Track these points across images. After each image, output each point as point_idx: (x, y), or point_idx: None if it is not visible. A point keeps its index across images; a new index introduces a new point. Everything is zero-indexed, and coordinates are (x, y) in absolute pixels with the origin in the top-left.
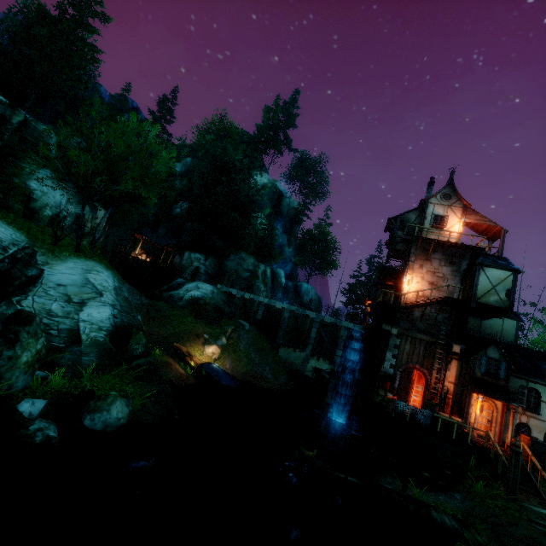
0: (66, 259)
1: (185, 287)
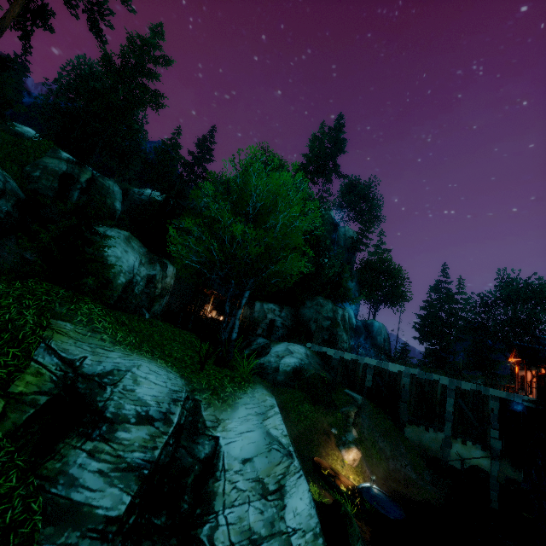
0: (234, 402)
1: (273, 351)
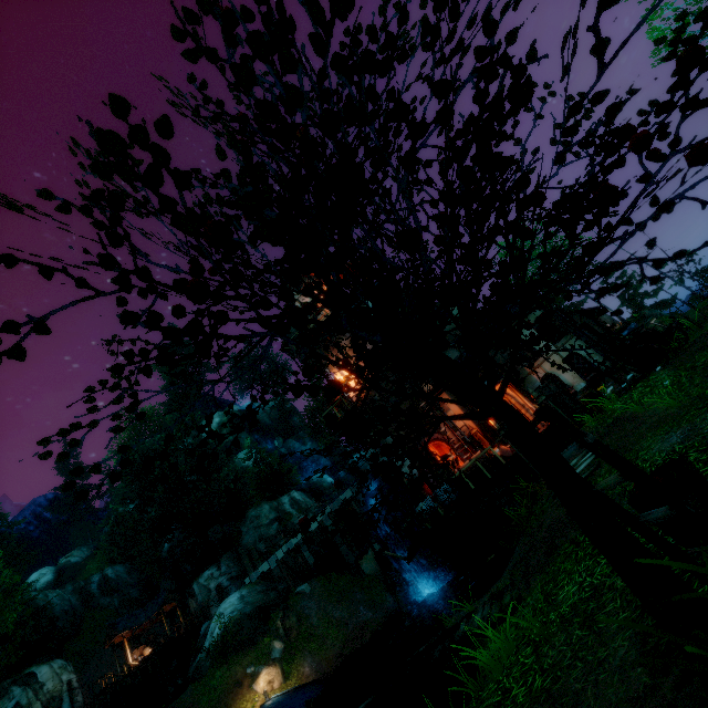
0: None
1: (209, 631)
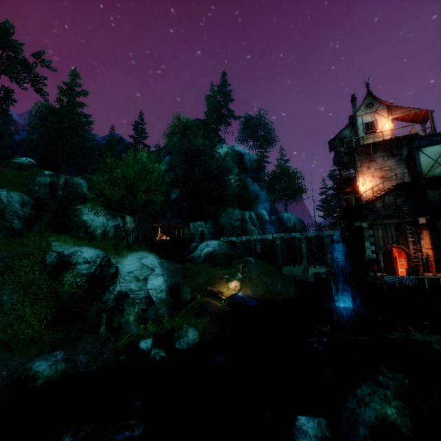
0: (126, 256)
1: (199, 248)
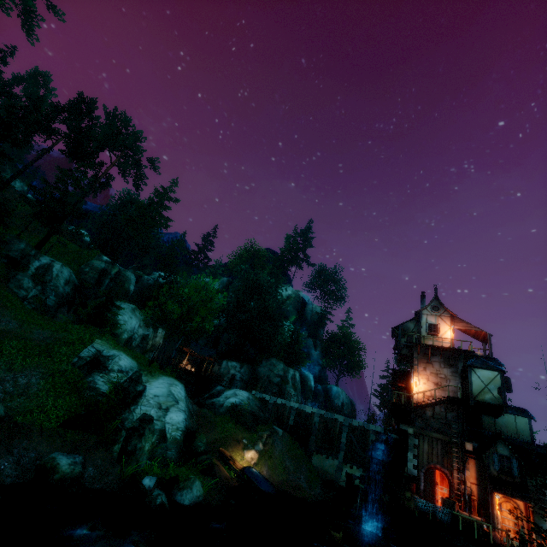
0: (158, 377)
1: (224, 394)
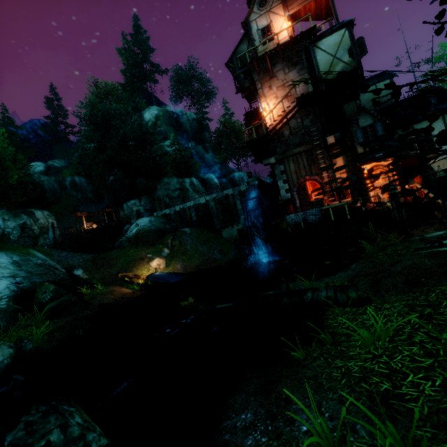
0: None
1: (129, 229)
